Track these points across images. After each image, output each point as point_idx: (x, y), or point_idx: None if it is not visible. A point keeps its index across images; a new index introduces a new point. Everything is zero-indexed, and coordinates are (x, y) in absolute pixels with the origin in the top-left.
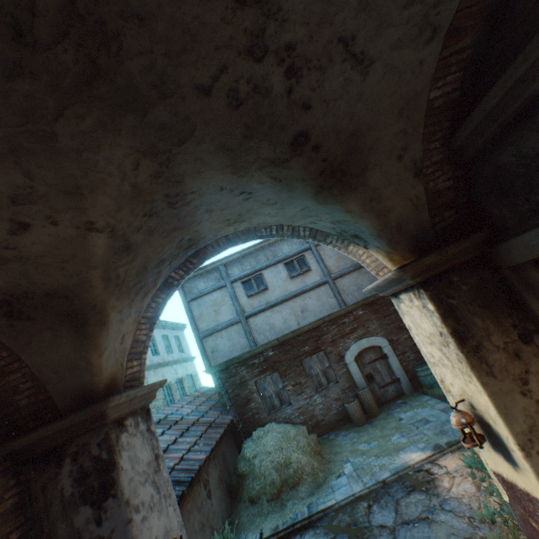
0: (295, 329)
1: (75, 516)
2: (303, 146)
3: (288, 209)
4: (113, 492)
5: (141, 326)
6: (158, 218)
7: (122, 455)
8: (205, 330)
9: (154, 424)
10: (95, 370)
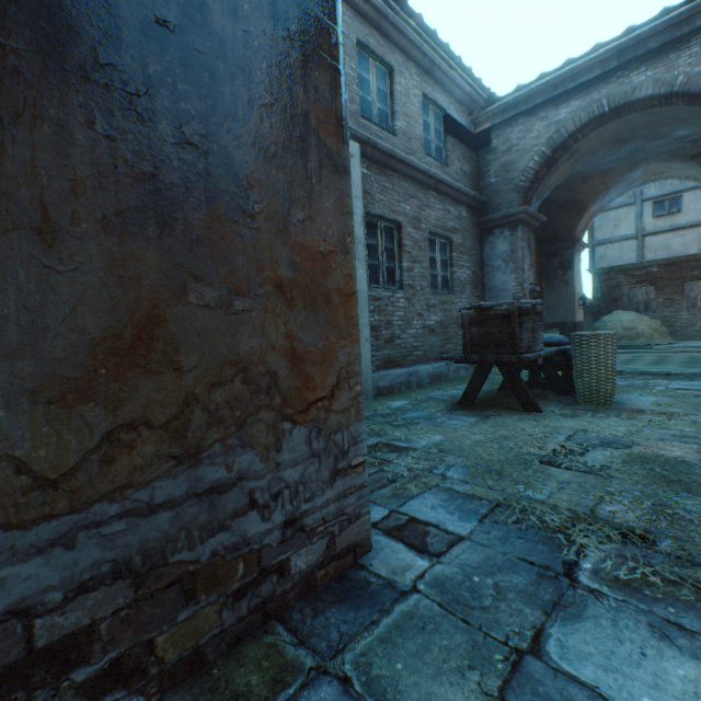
0: (690, 254)
1: (556, 273)
2: (697, 156)
3: (690, 172)
4: (570, 269)
5: (590, 219)
6: (622, 177)
7: (574, 261)
8: (598, 240)
9: (580, 261)
10: (574, 231)
